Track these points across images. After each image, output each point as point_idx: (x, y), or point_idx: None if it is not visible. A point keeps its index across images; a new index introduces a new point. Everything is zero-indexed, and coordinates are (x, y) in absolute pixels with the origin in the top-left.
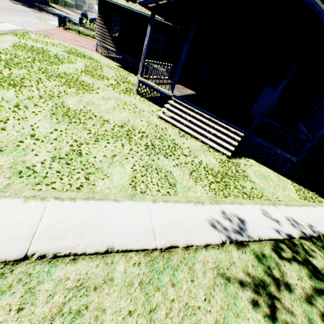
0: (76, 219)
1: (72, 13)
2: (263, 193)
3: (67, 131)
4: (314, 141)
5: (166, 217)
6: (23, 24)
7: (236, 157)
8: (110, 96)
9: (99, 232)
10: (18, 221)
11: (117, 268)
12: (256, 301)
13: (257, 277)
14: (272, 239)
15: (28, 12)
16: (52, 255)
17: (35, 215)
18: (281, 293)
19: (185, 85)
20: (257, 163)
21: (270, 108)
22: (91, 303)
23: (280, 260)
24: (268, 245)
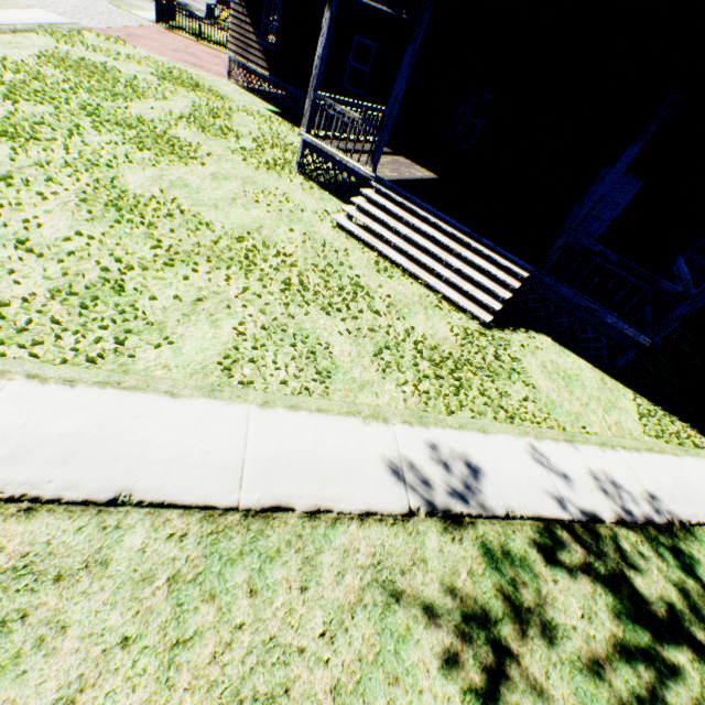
0: (63, 426)
1: None
2: (552, 412)
3: (106, 240)
4: (698, 299)
5: (284, 442)
6: (76, 12)
7: (504, 328)
8: (233, 173)
9: (110, 458)
10: None
11: (126, 539)
12: (456, 654)
13: (476, 600)
14: (542, 517)
15: None
16: None
17: None
18: (527, 644)
19: (417, 158)
20: (557, 345)
21: (610, 220)
22: (39, 609)
23: (547, 568)
24: (525, 530)
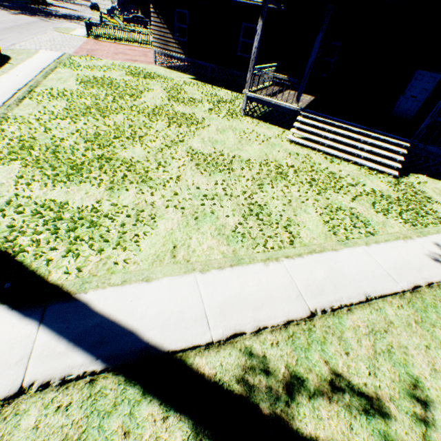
0: (319, 275)
1: (77, 8)
2: None
3: (226, 183)
4: None
5: (389, 259)
6: (54, 45)
7: (402, 176)
8: (222, 126)
9: (347, 283)
10: (278, 284)
11: (387, 312)
12: None
13: None
14: None
15: (39, 23)
16: (329, 309)
17: (285, 276)
18: None
19: (293, 88)
20: (429, 178)
21: (423, 99)
22: (392, 343)
23: None
24: None
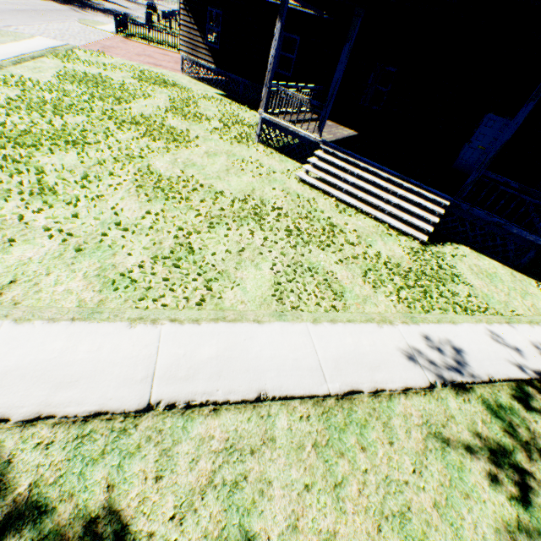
0: (206, 352)
1: (131, 6)
2: (488, 303)
3: (165, 214)
4: None
5: (337, 346)
6: (63, 35)
7: (435, 243)
8: (217, 149)
9: (243, 370)
10: (128, 355)
11: (277, 423)
12: (495, 476)
13: (493, 440)
14: (511, 379)
15: (65, 12)
16: (184, 405)
17: (149, 347)
18: (534, 465)
19: (337, 120)
20: (474, 251)
21: None
22: (251, 472)
23: (527, 413)
24: (505, 389)
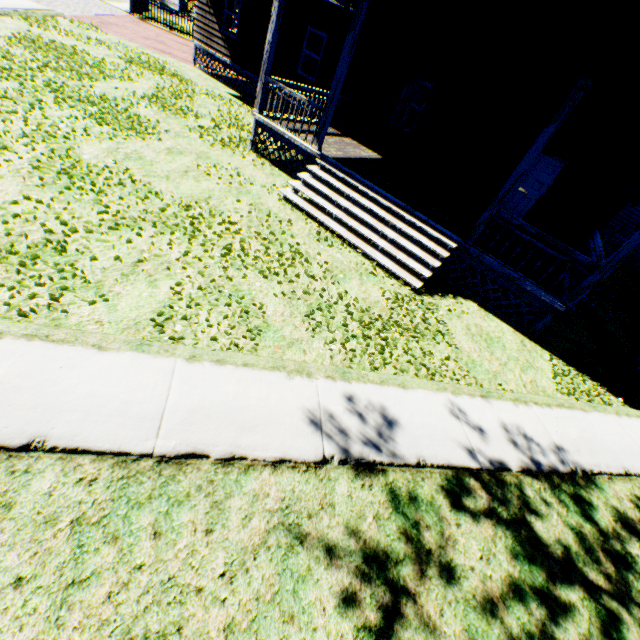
0: None
1: None
2: (471, 370)
3: (54, 204)
4: (607, 268)
5: (207, 393)
6: (53, 0)
7: (434, 294)
8: (188, 149)
9: (28, 406)
10: None
11: (33, 483)
12: (354, 593)
13: (379, 543)
14: (452, 466)
15: None
16: None
17: None
18: (425, 584)
19: (364, 140)
20: (483, 310)
21: (536, 198)
22: None
23: (452, 512)
24: (434, 477)
